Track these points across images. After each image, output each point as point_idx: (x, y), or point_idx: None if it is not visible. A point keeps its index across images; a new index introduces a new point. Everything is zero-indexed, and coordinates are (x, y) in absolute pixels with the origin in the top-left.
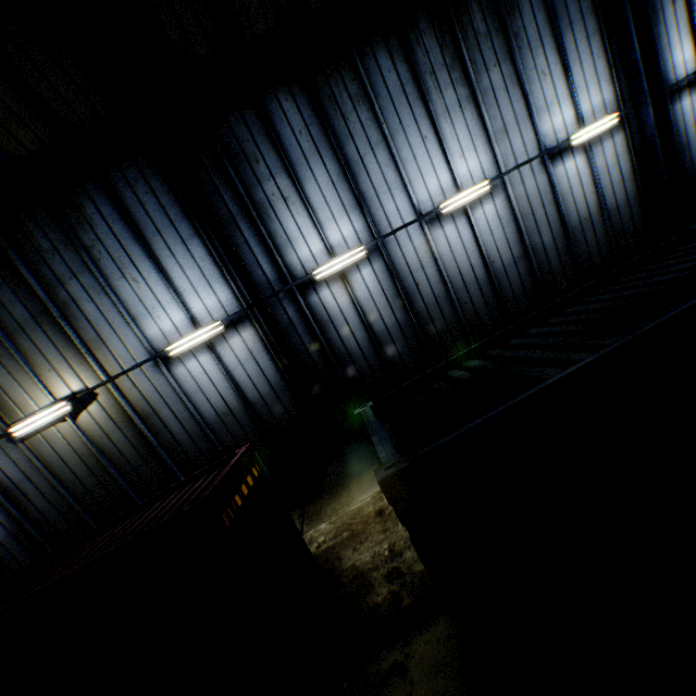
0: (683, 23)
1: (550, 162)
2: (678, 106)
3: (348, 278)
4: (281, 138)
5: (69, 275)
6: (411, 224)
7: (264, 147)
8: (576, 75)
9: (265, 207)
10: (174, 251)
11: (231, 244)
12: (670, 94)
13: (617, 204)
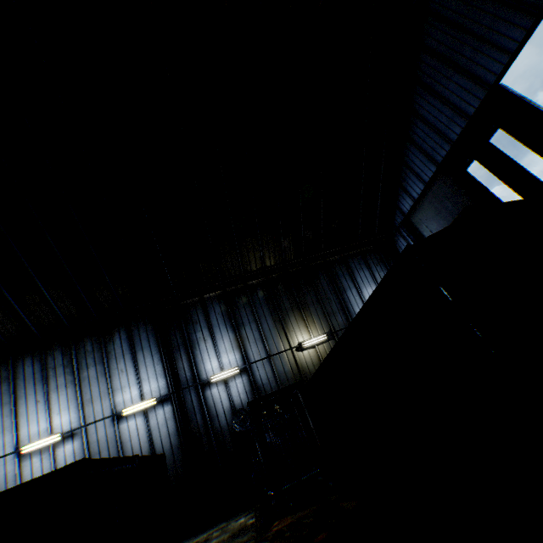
0: (212, 349)
1: (119, 420)
2: (210, 391)
3: None
4: None
5: None
6: (4, 456)
7: None
8: (144, 372)
9: None
10: None
11: None
12: (205, 384)
13: (164, 451)
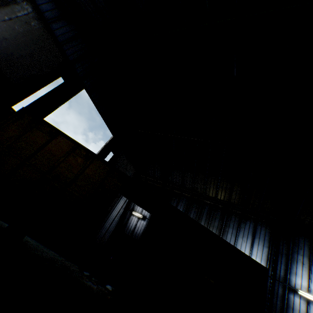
0: None
1: None
2: None
3: (309, 303)
4: (312, 250)
5: (231, 227)
6: None
7: (305, 248)
8: None
9: (294, 259)
10: (259, 244)
11: (278, 258)
12: None
13: None
